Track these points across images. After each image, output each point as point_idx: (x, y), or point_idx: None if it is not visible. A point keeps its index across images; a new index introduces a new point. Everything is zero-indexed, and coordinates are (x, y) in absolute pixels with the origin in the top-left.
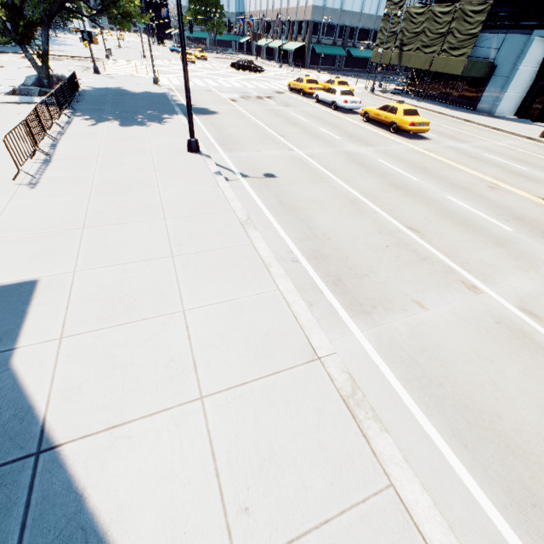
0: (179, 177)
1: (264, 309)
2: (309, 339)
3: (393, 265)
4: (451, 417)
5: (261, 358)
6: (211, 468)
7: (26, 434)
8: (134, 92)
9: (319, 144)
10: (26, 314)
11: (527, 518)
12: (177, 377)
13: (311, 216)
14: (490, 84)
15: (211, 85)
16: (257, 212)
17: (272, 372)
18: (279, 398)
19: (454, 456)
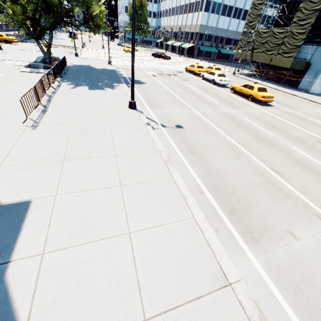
0: (124, 125)
1: (185, 235)
2: (221, 265)
3: (267, 199)
4: None
5: (187, 281)
6: None
7: None
8: (97, 68)
9: (207, 106)
10: (20, 230)
11: None
12: (126, 297)
13: (208, 157)
14: (307, 74)
15: (140, 66)
16: (173, 153)
17: (196, 296)
18: None
19: None
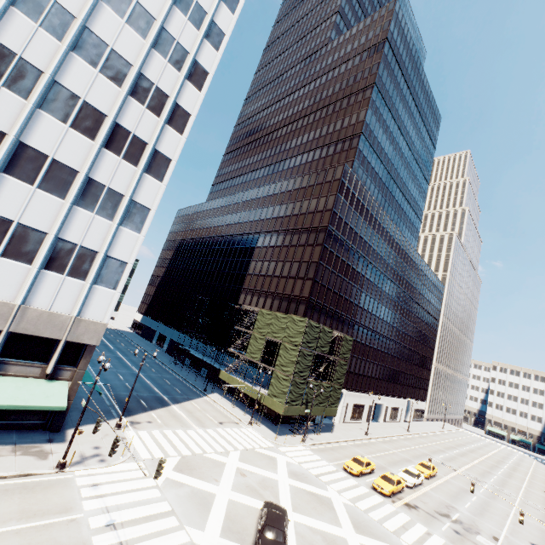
0: None
1: None
2: None
3: (533, 506)
4: None
5: None
6: None
7: None
8: None
9: (495, 504)
10: None
11: None
12: None
13: (541, 514)
14: None
15: None
16: None
17: None
18: None
19: None
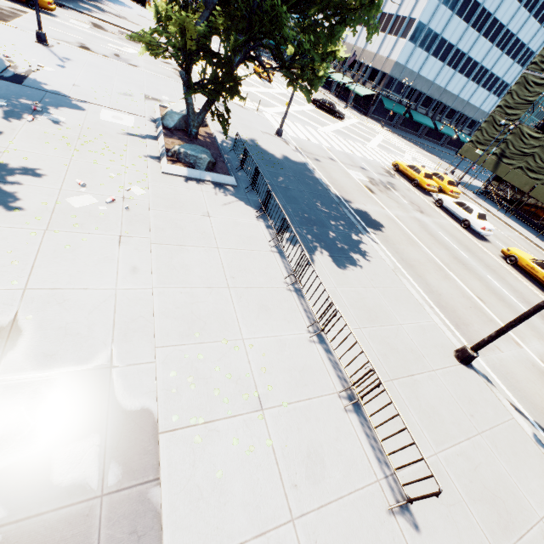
0: (517, 457)
1: None
2: None
3: None
4: None
5: None
6: None
7: None
8: (276, 156)
9: (525, 327)
10: None
11: None
12: None
13: None
14: None
15: (322, 143)
16: None
17: None
18: None
19: None
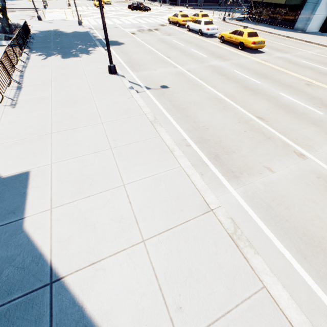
0: (106, 92)
1: (174, 180)
2: (204, 198)
3: (250, 144)
4: (295, 241)
5: (176, 212)
6: (156, 285)
7: (42, 272)
8: (67, 32)
9: (193, 62)
10: (27, 195)
11: None
12: (126, 229)
13: (194, 113)
14: (304, 9)
15: (117, 23)
16: (160, 114)
17: (184, 221)
18: (190, 237)
19: (298, 265)
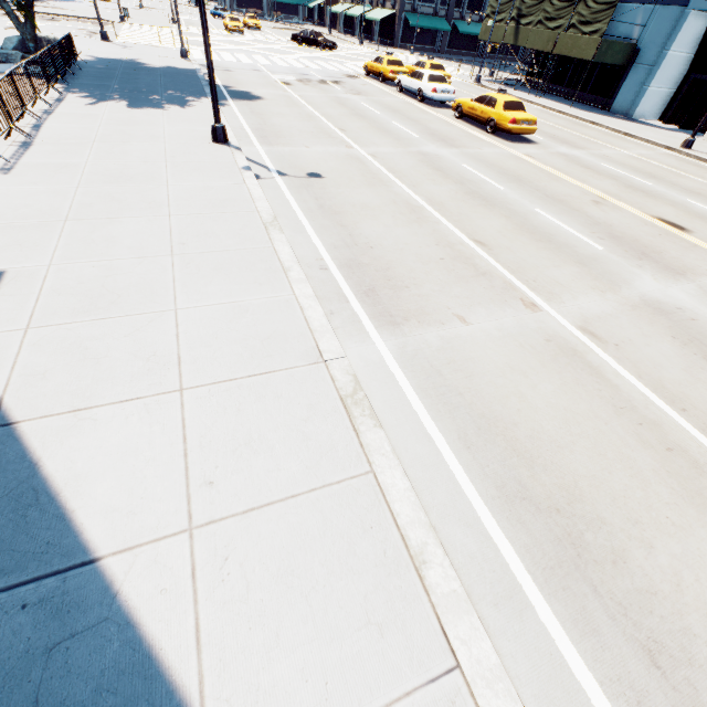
0: (196, 170)
1: (272, 313)
2: (318, 343)
3: (442, 279)
4: (462, 423)
5: (257, 358)
6: (180, 449)
7: None
8: (153, 66)
9: (388, 142)
10: None
11: (512, 508)
12: (156, 371)
13: (356, 222)
14: (631, 75)
15: (260, 63)
16: (289, 216)
17: (267, 371)
18: (269, 394)
19: (453, 455)
